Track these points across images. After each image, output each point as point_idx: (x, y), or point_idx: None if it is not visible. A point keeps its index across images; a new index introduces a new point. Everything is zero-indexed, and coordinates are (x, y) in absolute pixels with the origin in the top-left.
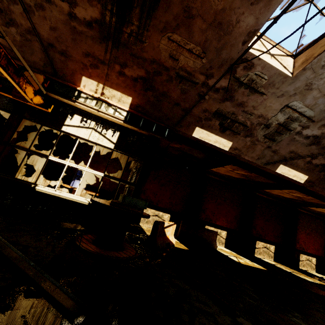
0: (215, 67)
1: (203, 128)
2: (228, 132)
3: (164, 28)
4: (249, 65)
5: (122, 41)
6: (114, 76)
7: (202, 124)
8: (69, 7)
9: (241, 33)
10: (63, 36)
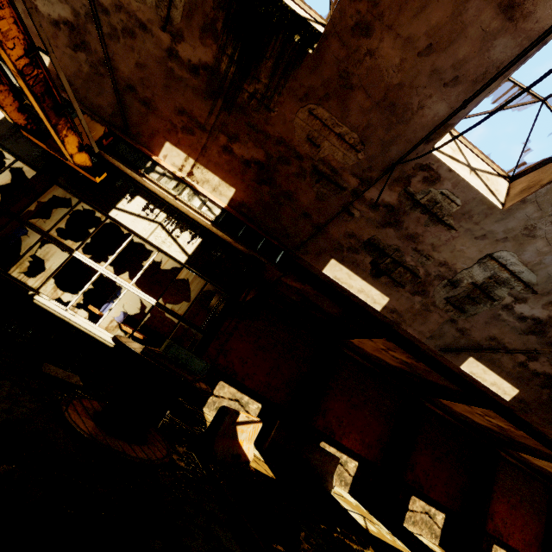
0: (377, 169)
1: (344, 264)
2: (384, 279)
3: (306, 95)
4: (432, 176)
5: (239, 102)
6: (215, 151)
7: (343, 257)
8: (171, 41)
9: (424, 125)
10: (152, 79)
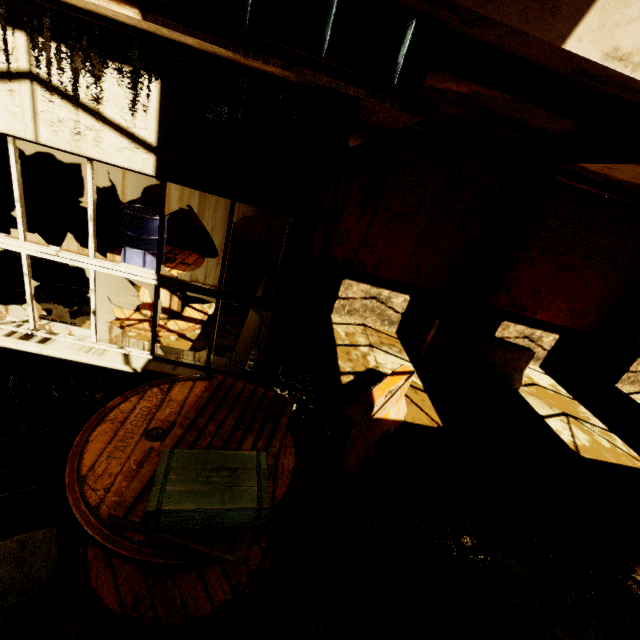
0: None
1: None
2: None
3: None
4: None
5: None
6: None
7: None
8: None
9: None
10: None
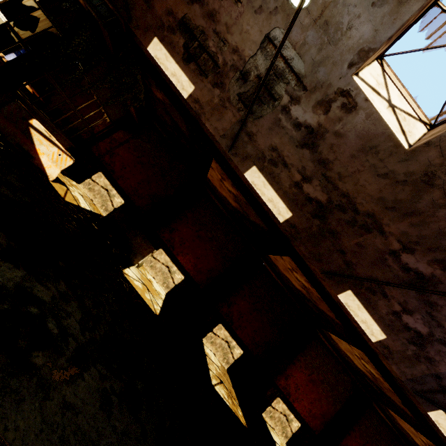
0: None
1: (164, 44)
2: (193, 66)
3: None
4: None
5: None
6: None
7: (164, 36)
8: None
9: None
10: None
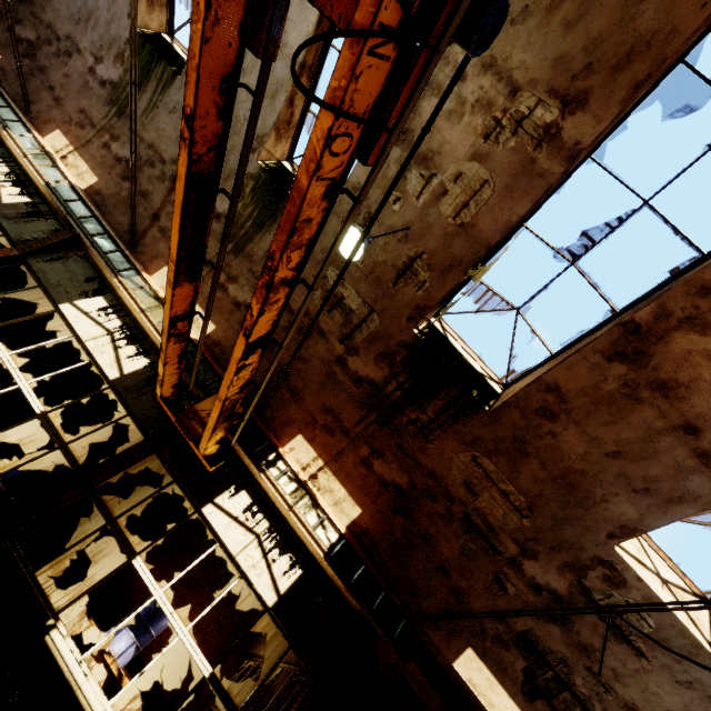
0: (545, 543)
1: (485, 660)
2: (542, 704)
3: (473, 442)
4: (615, 577)
5: (395, 422)
6: (352, 460)
7: (485, 648)
8: (344, 352)
9: (608, 519)
10: (310, 373)
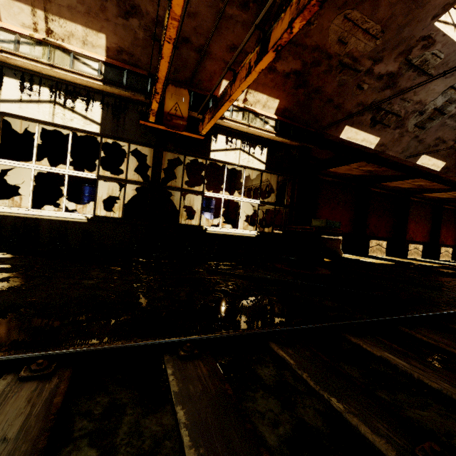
0: (389, 49)
1: (353, 126)
2: (378, 126)
3: (345, 3)
4: (429, 43)
5: None
6: (262, 74)
7: (353, 121)
8: None
9: (436, 6)
10: (203, 25)
